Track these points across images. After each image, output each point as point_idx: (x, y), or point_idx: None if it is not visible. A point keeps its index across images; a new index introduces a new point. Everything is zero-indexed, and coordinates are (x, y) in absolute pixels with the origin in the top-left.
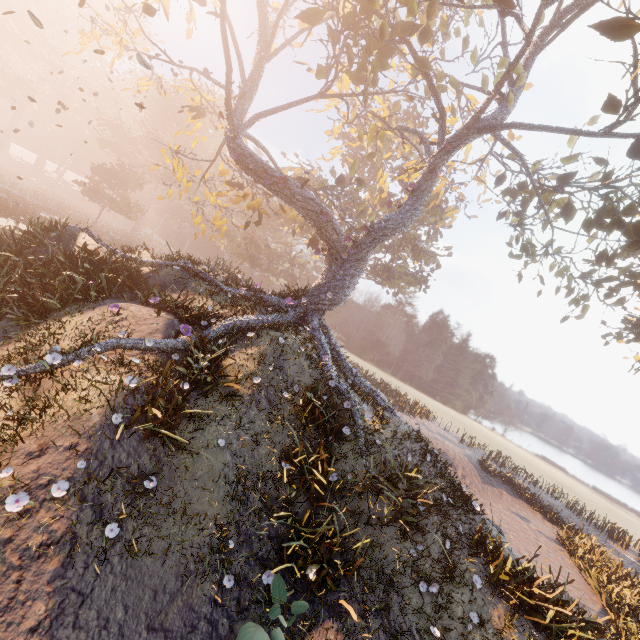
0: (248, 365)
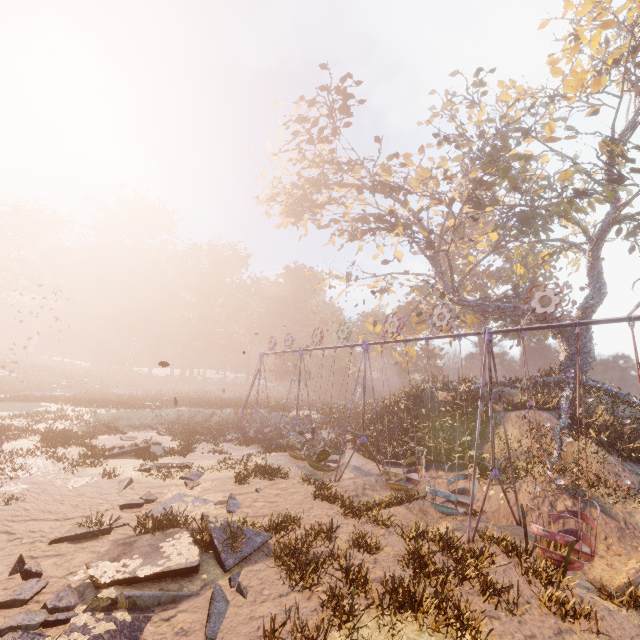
0: (607, 417)
